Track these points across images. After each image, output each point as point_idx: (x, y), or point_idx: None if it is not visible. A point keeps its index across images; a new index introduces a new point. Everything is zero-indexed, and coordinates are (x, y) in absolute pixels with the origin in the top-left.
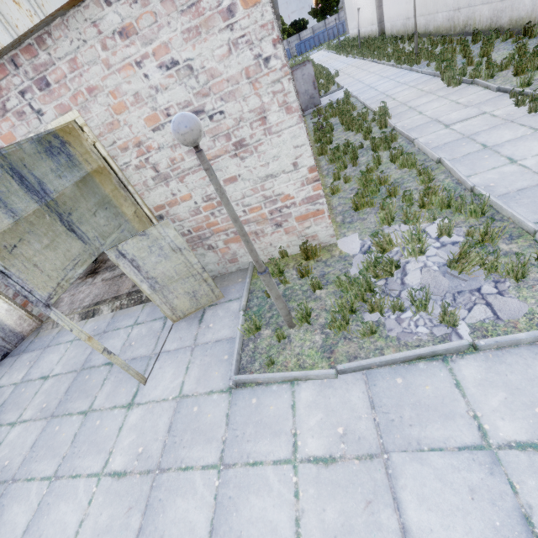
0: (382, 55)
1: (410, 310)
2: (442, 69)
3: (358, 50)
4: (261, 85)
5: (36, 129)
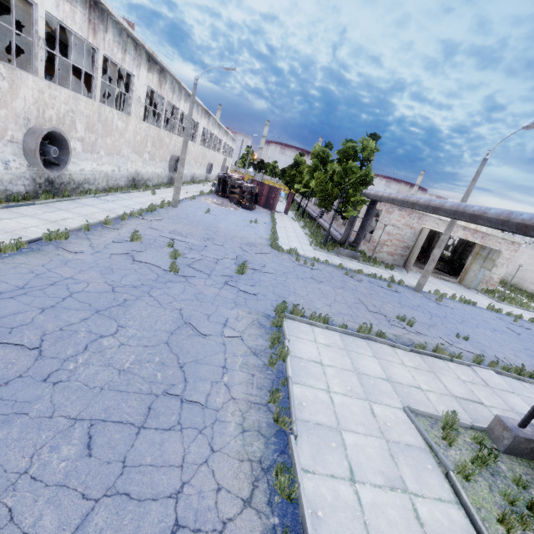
0: None
1: (522, 305)
2: None
3: None
4: (507, 261)
5: (473, 240)
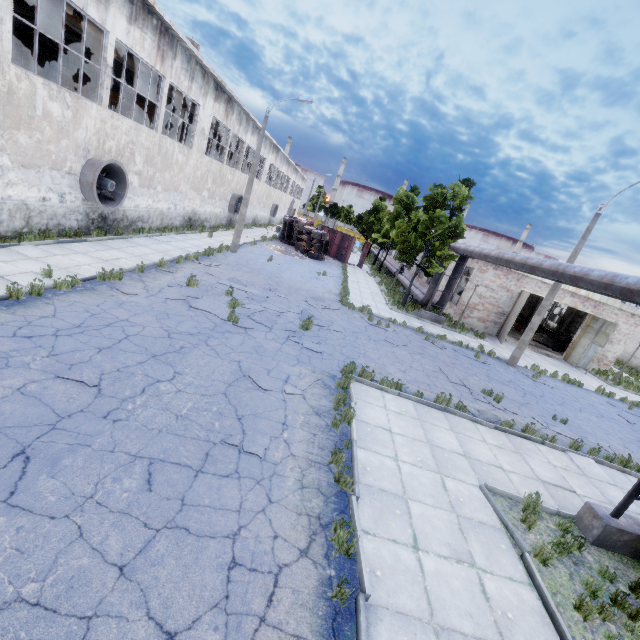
0: None
1: None
2: None
3: None
4: (625, 337)
5: (583, 309)
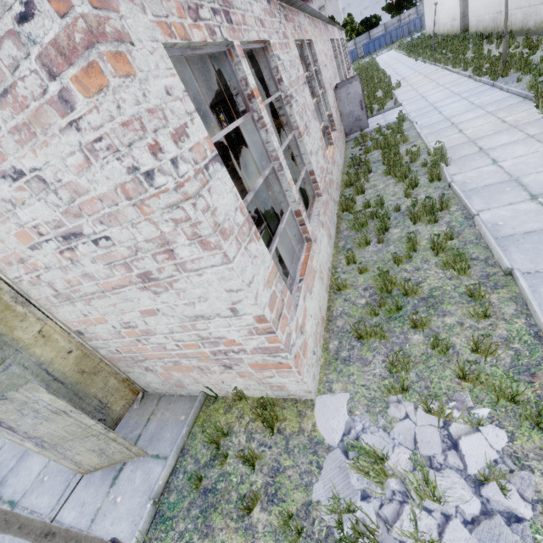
0: (459, 61)
1: None
2: (538, 92)
3: (431, 53)
4: (152, 209)
5: None
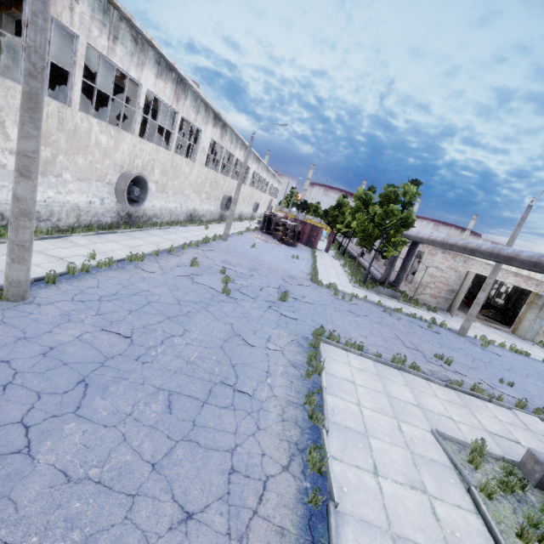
0: None
1: None
2: None
3: None
4: None
5: (526, 287)
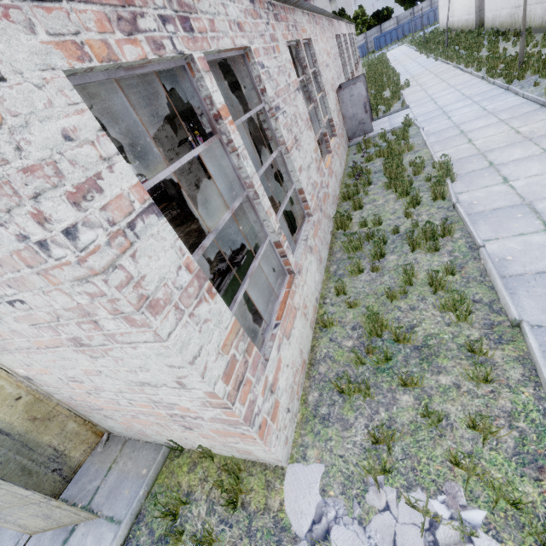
0: (472, 60)
1: None
2: None
3: (443, 49)
4: (59, 279)
5: None
